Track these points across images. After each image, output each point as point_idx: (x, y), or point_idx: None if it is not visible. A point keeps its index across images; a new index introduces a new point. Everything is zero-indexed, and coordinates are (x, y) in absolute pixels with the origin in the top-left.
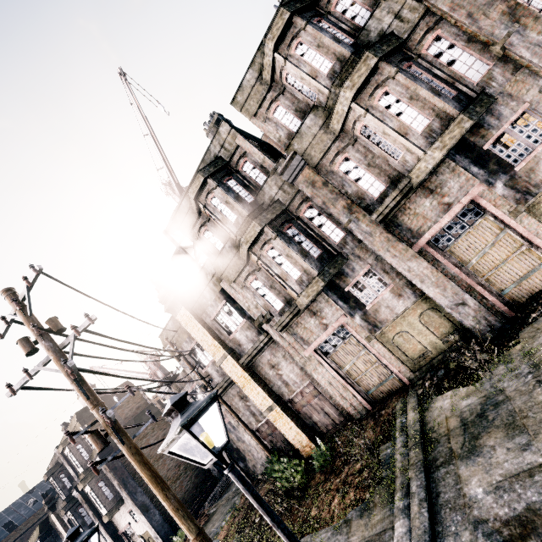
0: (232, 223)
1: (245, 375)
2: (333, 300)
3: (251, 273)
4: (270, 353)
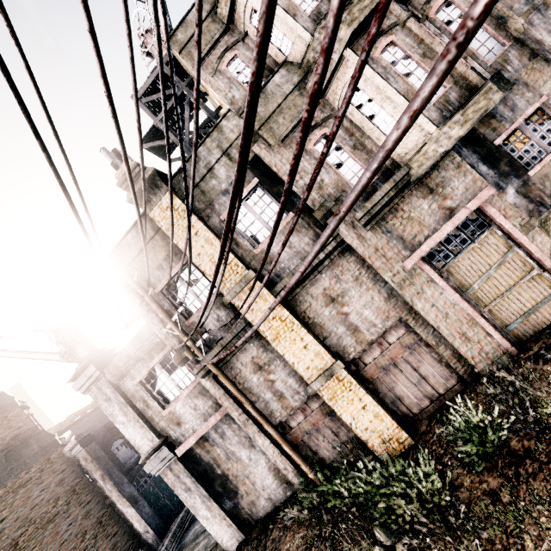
0: (307, 13)
1: (282, 314)
2: (469, 163)
3: (319, 124)
4: (331, 275)
